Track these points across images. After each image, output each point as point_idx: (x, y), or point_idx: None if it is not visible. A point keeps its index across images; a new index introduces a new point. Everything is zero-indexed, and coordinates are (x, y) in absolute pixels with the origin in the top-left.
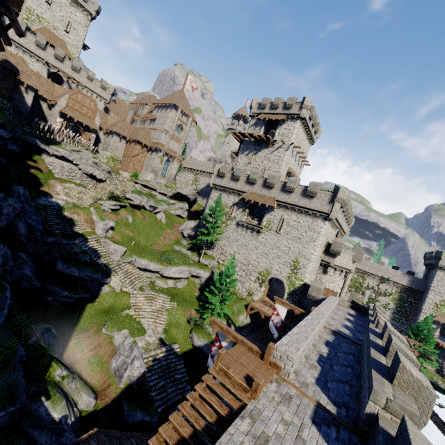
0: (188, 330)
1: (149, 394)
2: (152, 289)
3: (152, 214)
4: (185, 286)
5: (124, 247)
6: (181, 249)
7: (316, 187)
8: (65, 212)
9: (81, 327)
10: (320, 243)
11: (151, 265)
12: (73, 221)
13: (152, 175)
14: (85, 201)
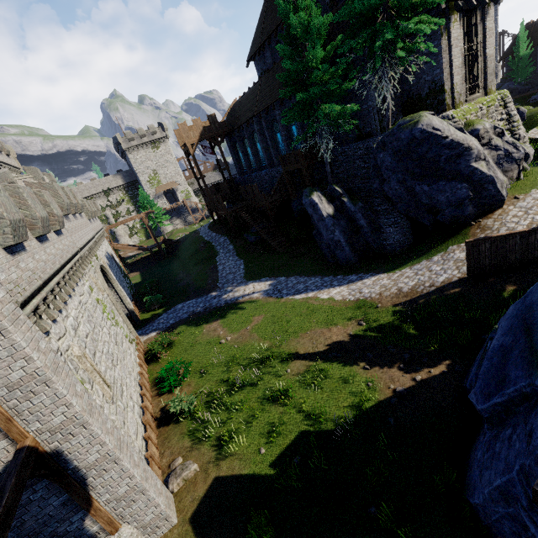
0: None
1: None
2: None
3: None
4: None
5: None
6: None
7: None
8: None
9: None
10: None
11: None
12: None
13: None
14: None
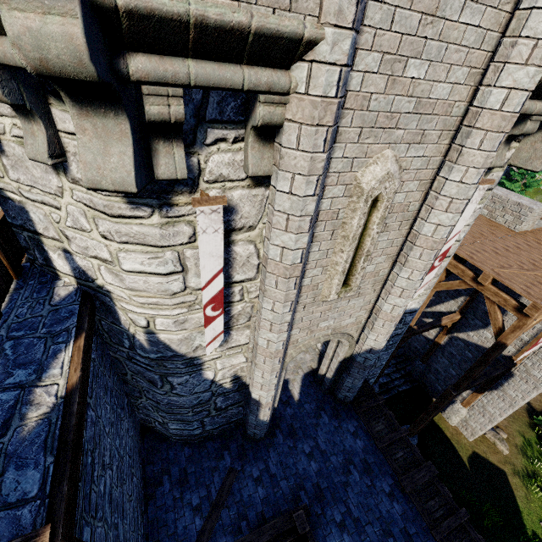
0: None
1: None
2: None
3: None
4: None
5: None
6: None
7: None
8: None
9: None
10: None
11: None
12: None
13: None
14: None
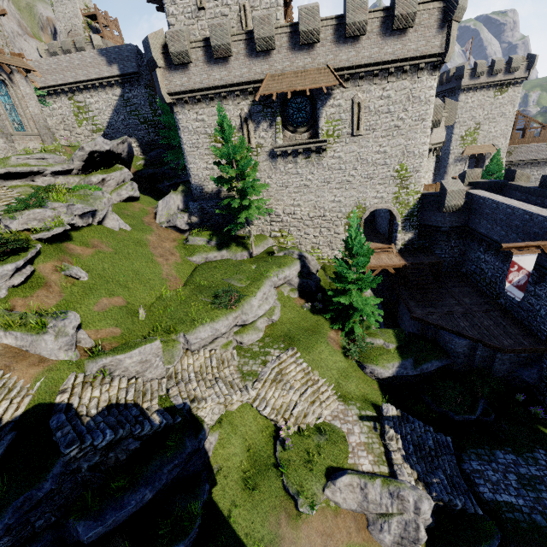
0: (356, 368)
1: (451, 509)
2: (256, 359)
3: (97, 229)
4: (282, 310)
5: (153, 344)
6: (207, 256)
7: (411, 0)
8: None
9: (261, 546)
10: (432, 119)
11: (220, 325)
12: None
13: None
14: None
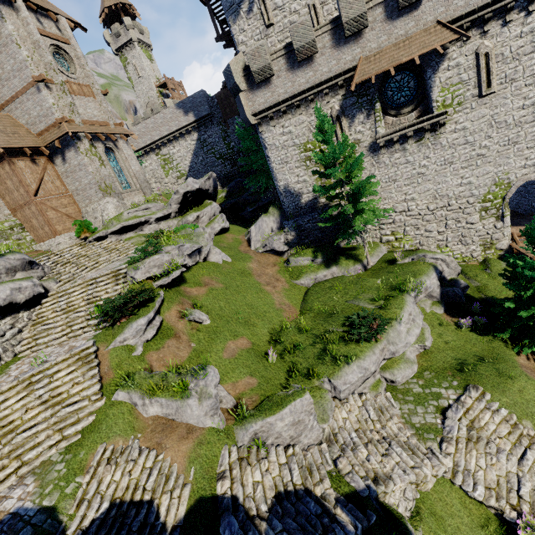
0: None
1: None
2: (424, 405)
3: (204, 266)
4: (431, 332)
5: (303, 398)
6: (316, 277)
7: None
8: (73, 514)
9: None
10: None
11: (368, 363)
12: (128, 503)
13: (112, 200)
14: (76, 394)
